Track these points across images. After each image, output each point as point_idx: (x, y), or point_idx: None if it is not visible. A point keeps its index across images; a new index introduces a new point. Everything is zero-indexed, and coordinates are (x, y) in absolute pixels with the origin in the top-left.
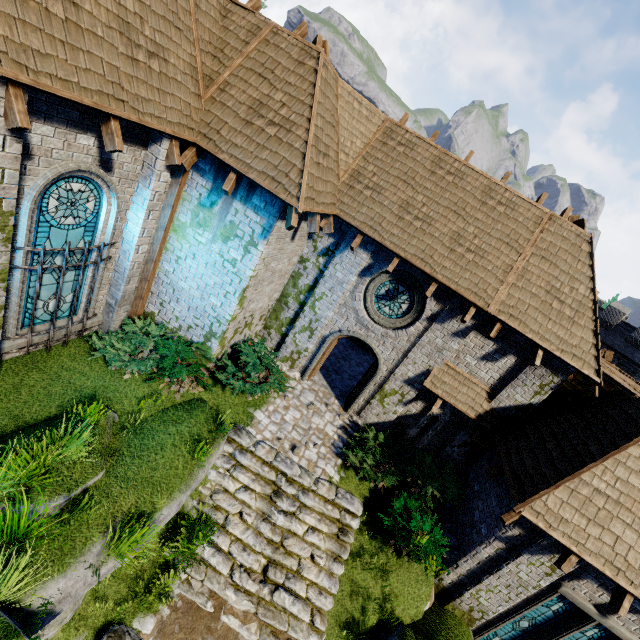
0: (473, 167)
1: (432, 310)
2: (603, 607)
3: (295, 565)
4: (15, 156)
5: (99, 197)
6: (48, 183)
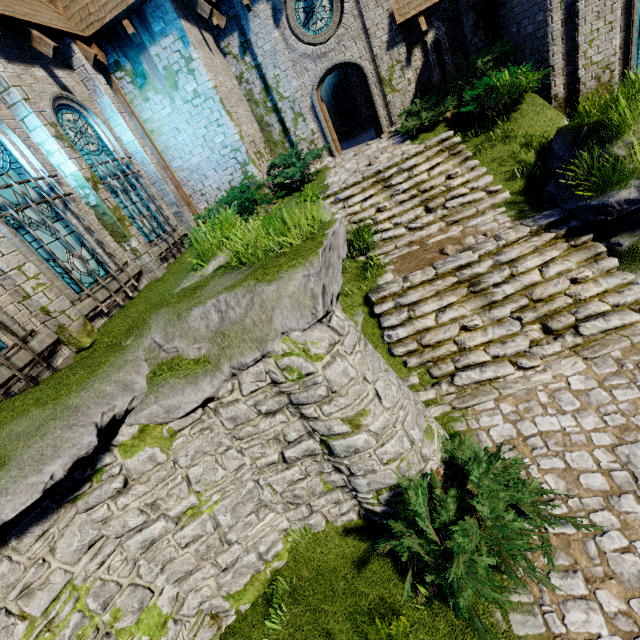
0: None
1: None
2: None
3: (442, 187)
4: (17, 76)
5: (89, 124)
6: (54, 114)
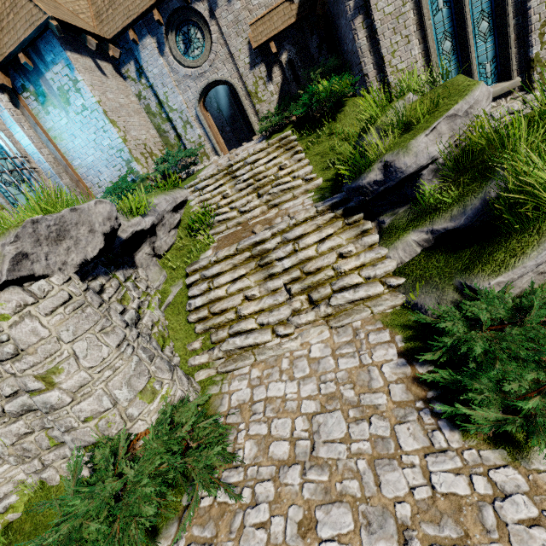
0: None
1: (206, 9)
2: None
3: (271, 177)
4: None
5: None
6: None
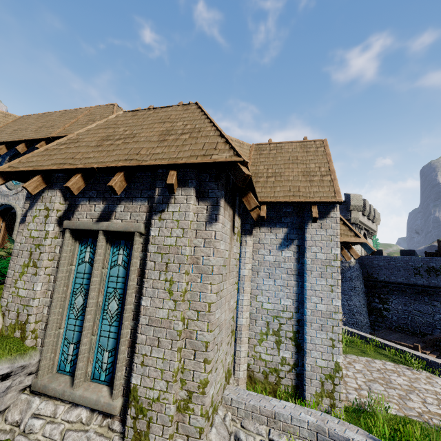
0: (59, 111)
1: None
2: (102, 218)
3: None
4: None
5: None
6: None
